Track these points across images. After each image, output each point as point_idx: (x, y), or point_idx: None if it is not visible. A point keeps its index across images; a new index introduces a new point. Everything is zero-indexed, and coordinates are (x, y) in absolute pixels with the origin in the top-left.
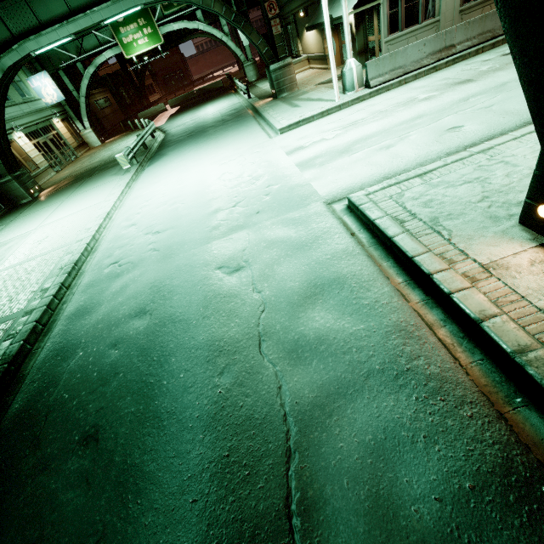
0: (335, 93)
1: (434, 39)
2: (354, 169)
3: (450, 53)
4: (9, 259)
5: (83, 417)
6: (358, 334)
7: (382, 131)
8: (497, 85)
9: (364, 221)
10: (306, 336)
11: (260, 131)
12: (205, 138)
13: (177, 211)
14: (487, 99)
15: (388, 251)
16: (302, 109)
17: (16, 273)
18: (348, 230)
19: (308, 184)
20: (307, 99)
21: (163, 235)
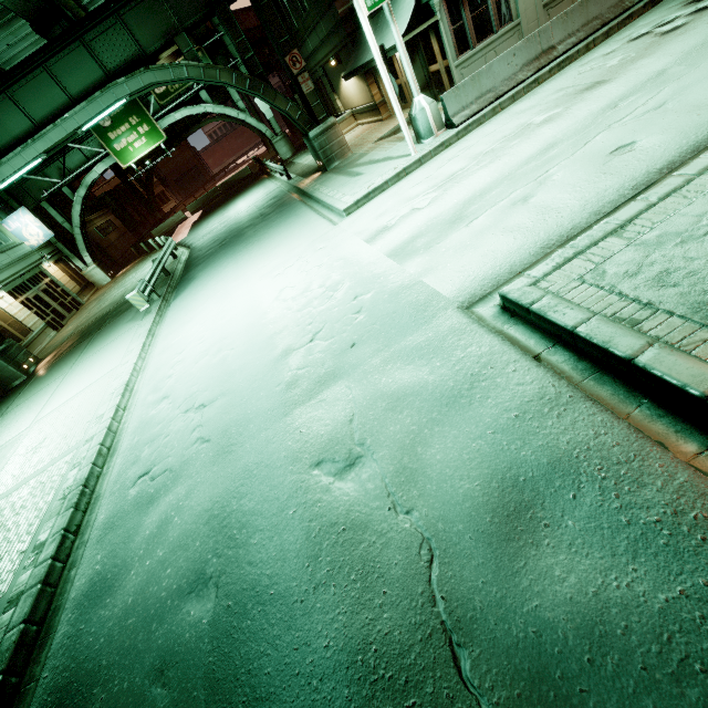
0: (408, 145)
1: (525, 45)
2: (484, 244)
3: (551, 58)
4: None
5: None
6: (681, 614)
7: (502, 178)
8: (651, 76)
9: (546, 329)
10: (554, 626)
11: (317, 218)
12: (243, 245)
13: (225, 363)
14: (648, 97)
15: (628, 382)
16: (366, 176)
17: None
18: (524, 352)
19: (420, 283)
20: (369, 162)
21: (212, 409)
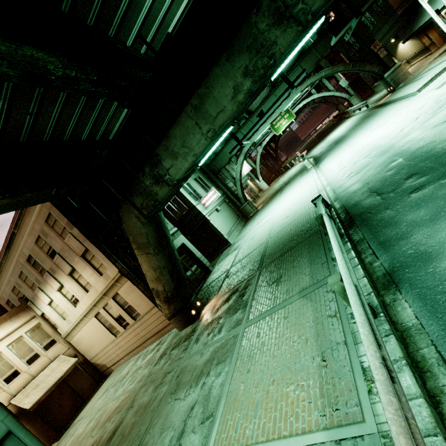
0: None
1: None
2: None
3: None
4: (277, 214)
5: (398, 179)
6: None
7: None
8: None
9: None
10: None
11: (398, 103)
12: (351, 135)
13: (369, 148)
14: None
15: None
16: (428, 74)
17: (289, 210)
18: None
19: None
20: (427, 70)
21: (371, 154)
